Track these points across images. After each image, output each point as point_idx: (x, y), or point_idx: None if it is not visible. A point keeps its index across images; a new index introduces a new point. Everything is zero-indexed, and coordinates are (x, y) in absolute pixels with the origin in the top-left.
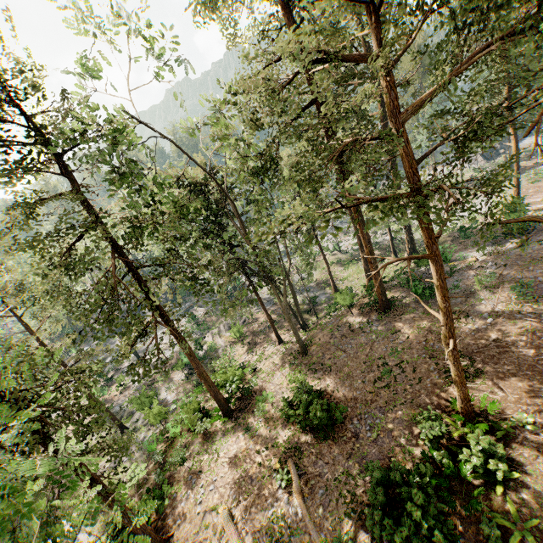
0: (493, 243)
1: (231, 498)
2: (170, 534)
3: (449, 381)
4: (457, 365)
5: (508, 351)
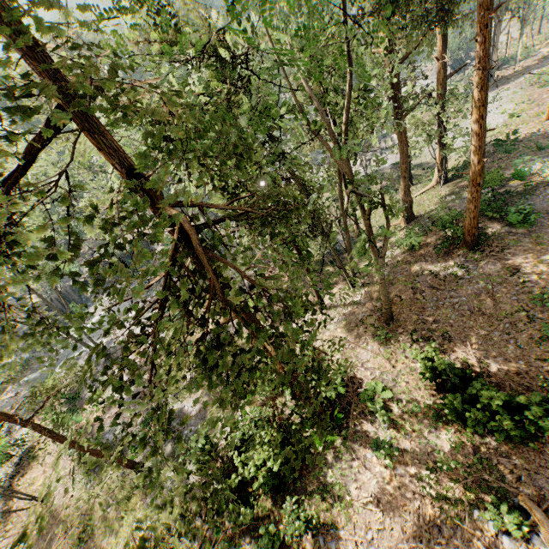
0: (546, 155)
1: None
2: None
3: None
4: None
5: None
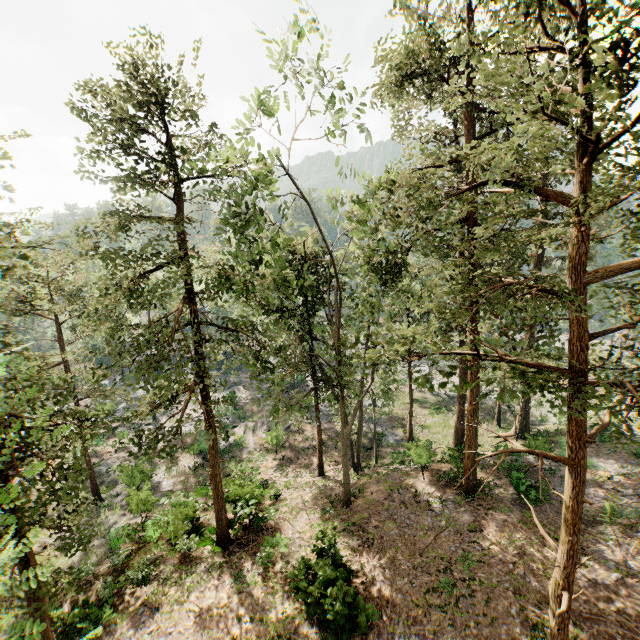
0: (637, 464)
1: None
2: None
3: None
4: (563, 634)
5: (637, 639)
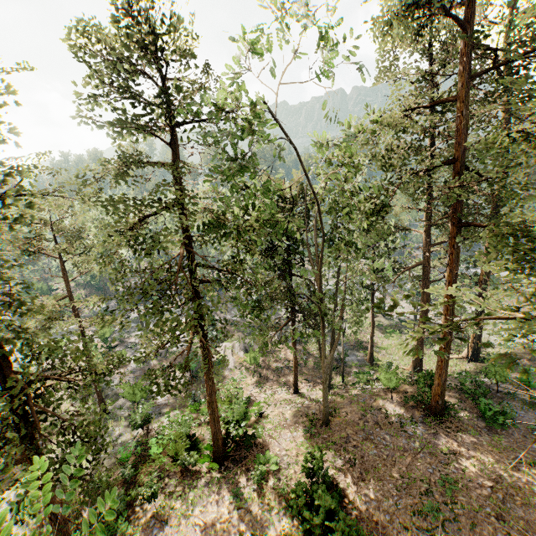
0: None
1: None
2: None
3: None
4: None
5: None
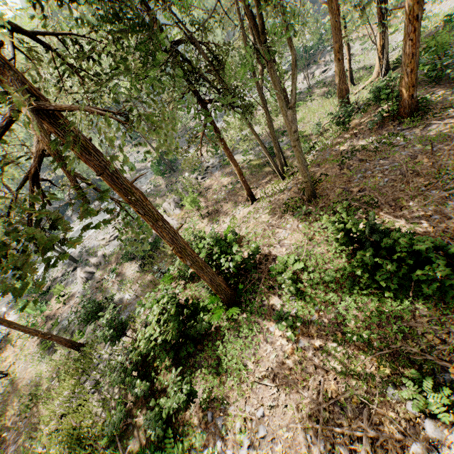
0: None
1: (318, 453)
2: None
3: None
4: None
5: None
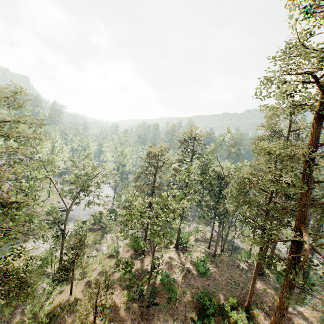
0: None
1: (164, 262)
2: (146, 254)
3: (254, 305)
4: (252, 286)
5: (287, 321)
